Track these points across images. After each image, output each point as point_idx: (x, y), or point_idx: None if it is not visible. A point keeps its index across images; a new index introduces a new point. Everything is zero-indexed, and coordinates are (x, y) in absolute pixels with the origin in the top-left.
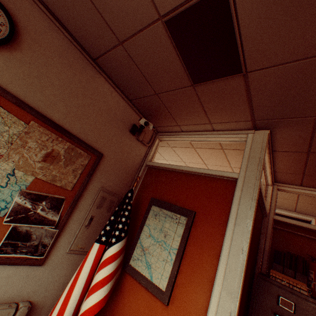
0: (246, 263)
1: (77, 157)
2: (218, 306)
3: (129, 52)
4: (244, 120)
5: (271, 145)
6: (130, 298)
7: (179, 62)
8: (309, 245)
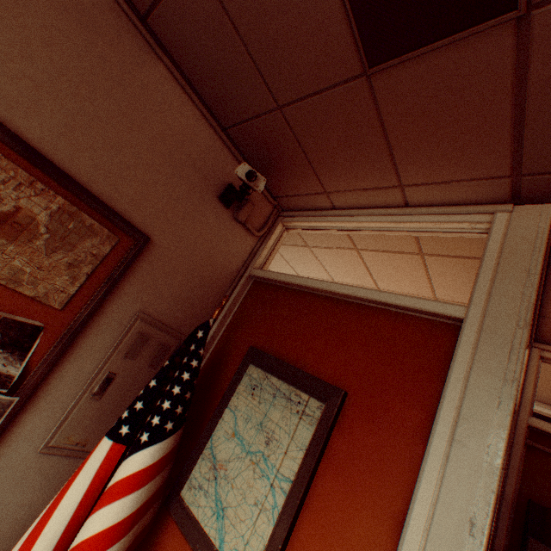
0: None
1: (83, 235)
2: None
3: None
4: (489, 176)
5: (550, 247)
6: None
7: None
8: None
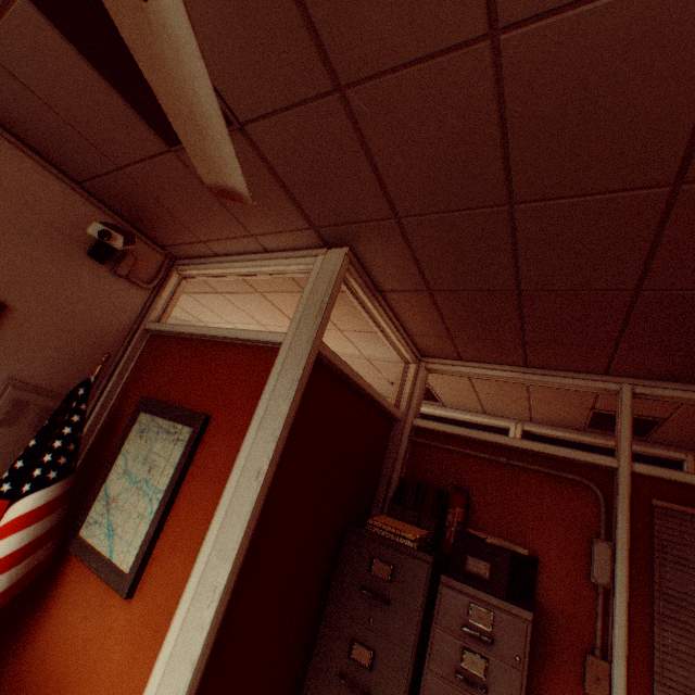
0: (263, 498)
1: None
2: (202, 579)
3: (6, 66)
4: (300, 228)
5: (371, 279)
6: (70, 602)
7: (116, 95)
8: (462, 466)
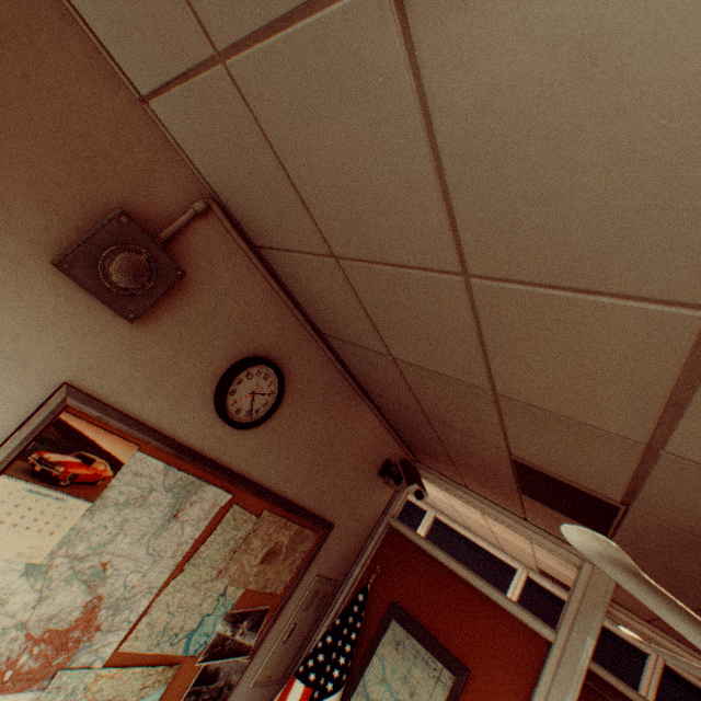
0: None
1: (302, 541)
2: None
3: (433, 424)
4: None
5: None
6: None
7: (511, 474)
8: None
